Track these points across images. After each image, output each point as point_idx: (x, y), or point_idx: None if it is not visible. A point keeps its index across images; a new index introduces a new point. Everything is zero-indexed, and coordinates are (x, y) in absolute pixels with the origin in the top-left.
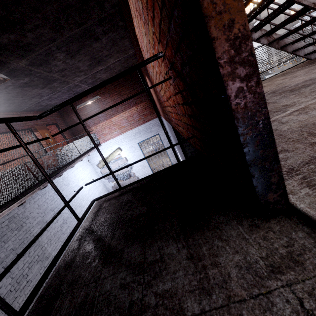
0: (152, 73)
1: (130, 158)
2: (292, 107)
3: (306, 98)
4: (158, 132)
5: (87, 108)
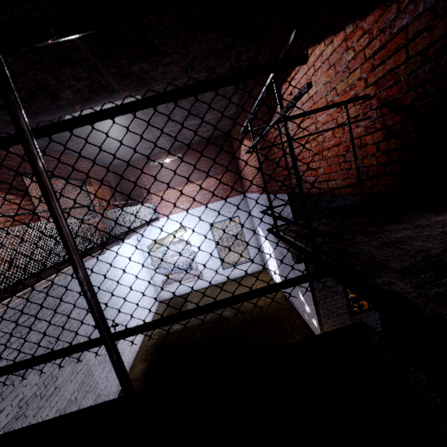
0: (292, 128)
1: (195, 244)
2: None
3: None
4: (238, 213)
5: (152, 169)
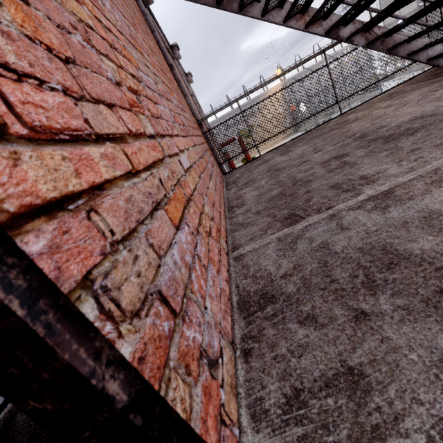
0: None
1: None
2: (371, 187)
3: (400, 165)
4: None
5: None
